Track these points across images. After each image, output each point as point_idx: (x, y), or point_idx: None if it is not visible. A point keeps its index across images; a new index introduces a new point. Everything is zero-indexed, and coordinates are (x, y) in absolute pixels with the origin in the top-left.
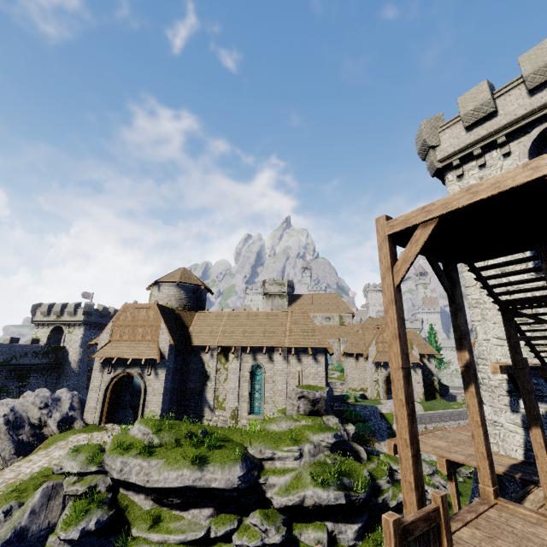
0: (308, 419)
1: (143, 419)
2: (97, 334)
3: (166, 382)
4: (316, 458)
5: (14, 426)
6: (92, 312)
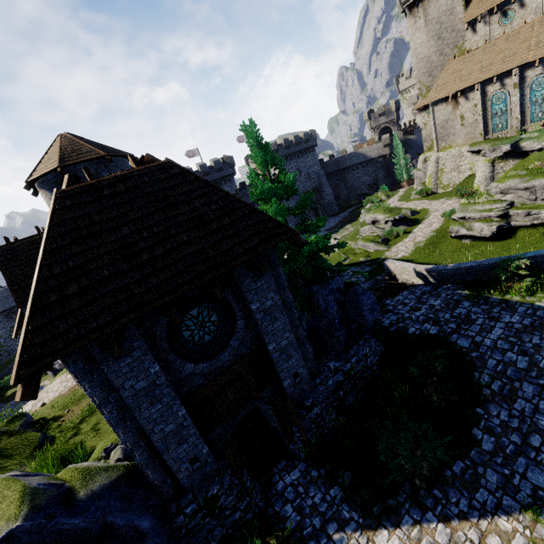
0: None
1: None
2: None
3: None
4: None
5: None
6: None
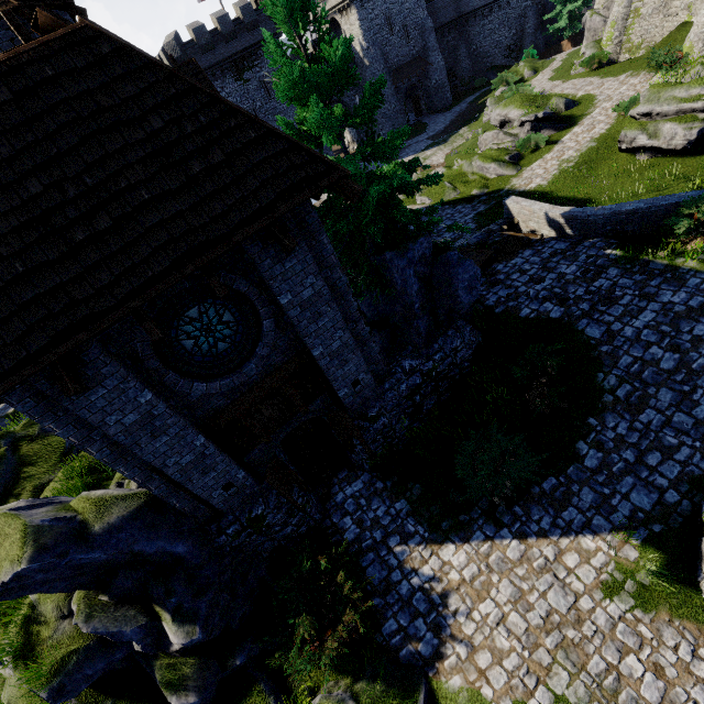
0: None
1: None
2: (228, 85)
3: None
4: None
5: None
6: (182, 56)
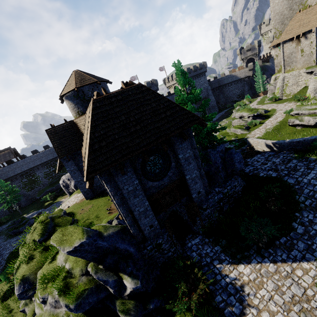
0: (71, 264)
1: (44, 214)
2: None
3: (75, 178)
4: (57, 310)
5: (67, 187)
6: None
